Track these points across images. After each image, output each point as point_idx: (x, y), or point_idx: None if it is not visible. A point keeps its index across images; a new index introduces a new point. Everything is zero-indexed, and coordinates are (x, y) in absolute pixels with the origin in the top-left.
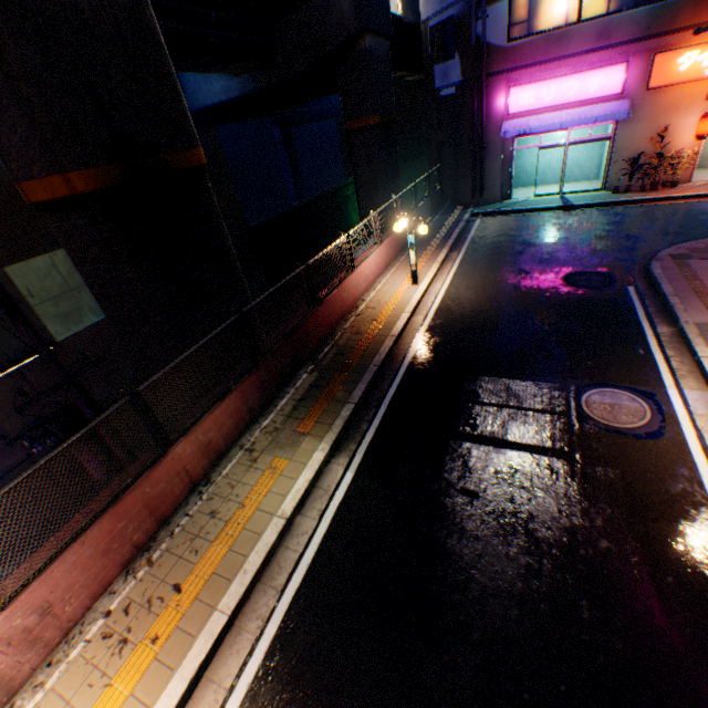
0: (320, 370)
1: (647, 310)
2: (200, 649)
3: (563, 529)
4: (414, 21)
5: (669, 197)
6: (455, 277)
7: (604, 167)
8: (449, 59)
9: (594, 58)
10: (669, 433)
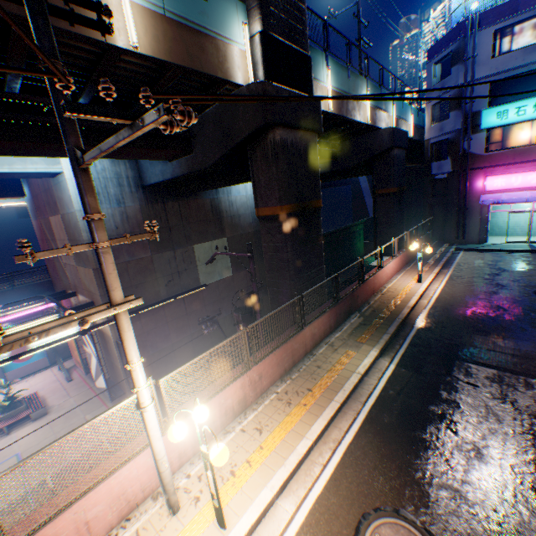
0: (363, 316)
1: None
2: (329, 411)
3: None
4: (418, 139)
5: None
6: (447, 282)
7: None
8: (442, 159)
9: None
10: None
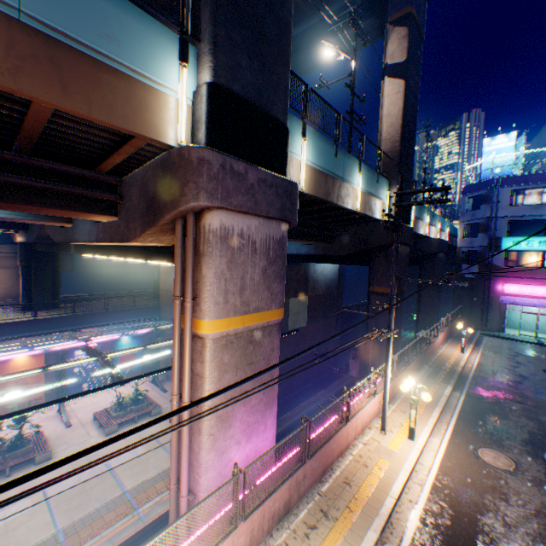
0: (431, 367)
1: None
2: (437, 409)
3: None
4: (449, 243)
5: None
6: (480, 355)
7: None
8: (470, 263)
9: None
10: None
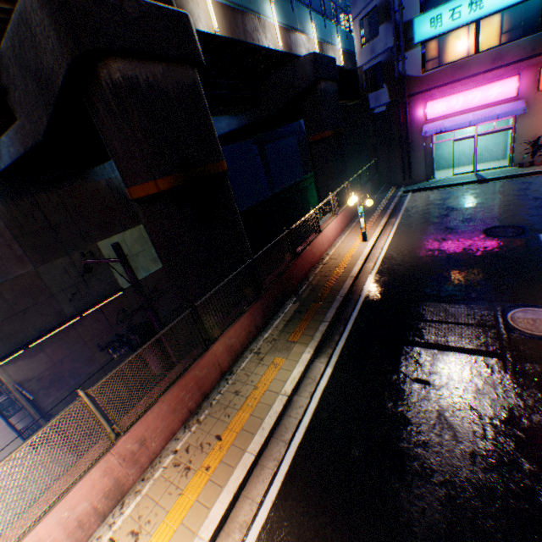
0: (300, 300)
1: None
2: (238, 475)
3: (501, 406)
4: (352, 68)
5: None
6: (394, 235)
7: (509, 149)
8: (379, 88)
9: (491, 75)
10: None
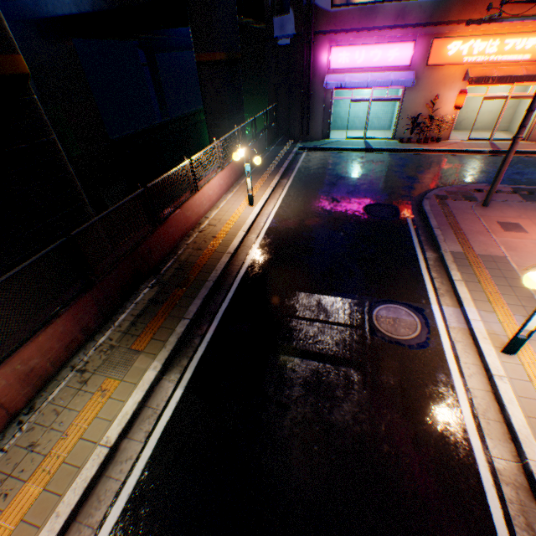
0: (161, 284)
1: (420, 238)
2: None
3: (356, 436)
4: None
5: (435, 150)
6: (284, 201)
7: (395, 122)
8: (286, 13)
9: (393, 33)
10: (433, 343)
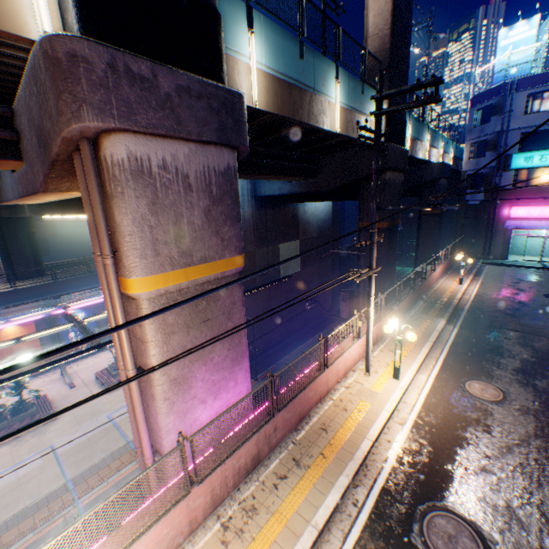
0: (426, 303)
1: None
2: (427, 345)
3: (544, 348)
4: (454, 168)
5: None
6: (480, 286)
7: None
8: (475, 188)
9: None
10: None
